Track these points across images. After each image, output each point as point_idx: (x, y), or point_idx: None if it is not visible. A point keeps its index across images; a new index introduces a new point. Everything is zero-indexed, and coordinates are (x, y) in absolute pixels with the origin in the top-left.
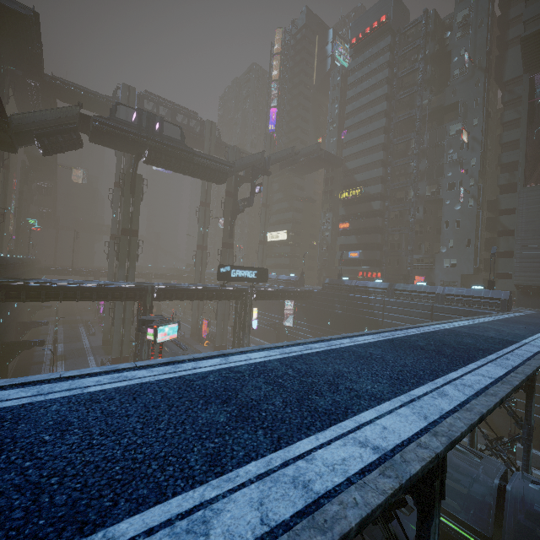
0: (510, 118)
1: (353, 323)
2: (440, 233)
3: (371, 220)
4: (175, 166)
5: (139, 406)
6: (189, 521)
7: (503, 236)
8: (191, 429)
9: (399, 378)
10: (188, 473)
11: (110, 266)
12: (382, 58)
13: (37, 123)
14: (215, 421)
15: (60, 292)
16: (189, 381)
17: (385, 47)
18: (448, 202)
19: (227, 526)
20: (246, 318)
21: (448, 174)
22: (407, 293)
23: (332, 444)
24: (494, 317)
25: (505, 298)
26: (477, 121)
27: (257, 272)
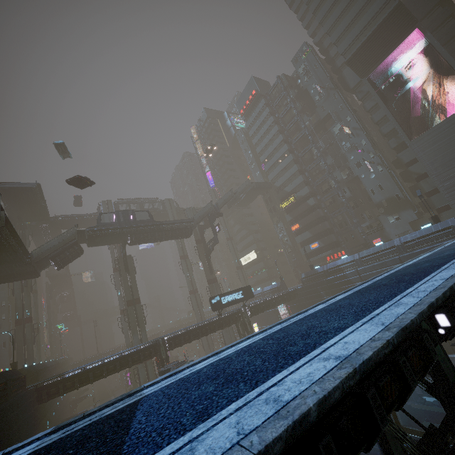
0: (371, 106)
1: None
2: (372, 200)
3: (313, 214)
4: (151, 238)
5: (145, 407)
6: (178, 454)
7: (421, 180)
8: (185, 404)
9: (362, 309)
10: (180, 429)
11: (126, 337)
12: (265, 112)
13: (50, 249)
14: (205, 392)
15: (89, 374)
16: (186, 379)
17: (263, 106)
18: (363, 176)
19: (209, 445)
20: None
21: (351, 158)
22: (372, 256)
23: (300, 368)
24: (450, 242)
25: (454, 224)
26: (350, 118)
27: (242, 291)
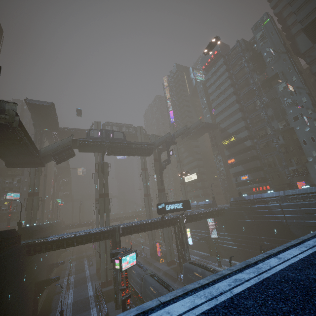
0: None
1: (263, 227)
2: (302, 149)
3: (248, 153)
4: (123, 152)
5: None
6: None
7: None
8: None
9: None
10: None
11: (97, 217)
12: (222, 69)
13: (52, 149)
14: None
15: (64, 242)
16: None
17: (221, 64)
18: (298, 128)
19: None
20: (183, 237)
21: (289, 112)
22: (297, 196)
23: None
24: None
25: None
26: (295, 78)
27: (182, 203)
